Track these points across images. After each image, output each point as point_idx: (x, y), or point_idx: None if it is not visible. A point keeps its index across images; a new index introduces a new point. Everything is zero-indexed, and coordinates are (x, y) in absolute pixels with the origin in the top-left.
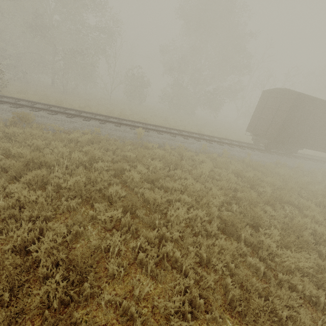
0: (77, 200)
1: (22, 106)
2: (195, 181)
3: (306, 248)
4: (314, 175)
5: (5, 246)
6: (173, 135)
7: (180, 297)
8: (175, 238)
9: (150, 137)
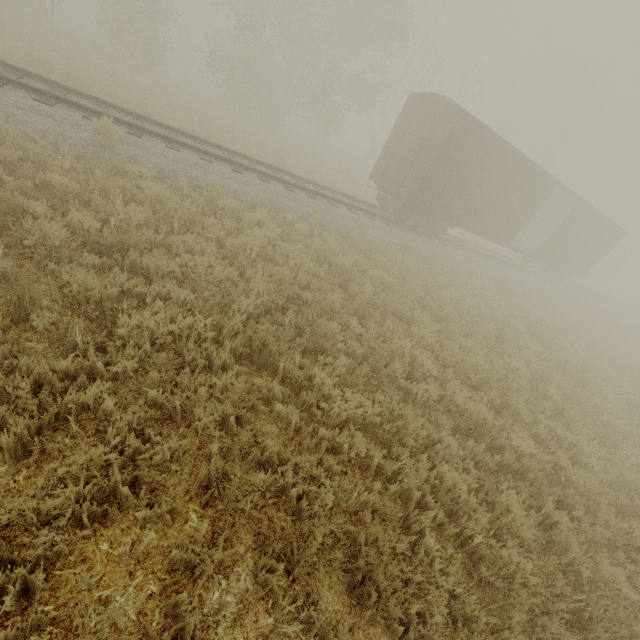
0: None
1: None
2: (225, 261)
3: (388, 386)
4: (457, 274)
5: None
6: (208, 157)
7: (78, 488)
8: (123, 373)
9: (140, 151)
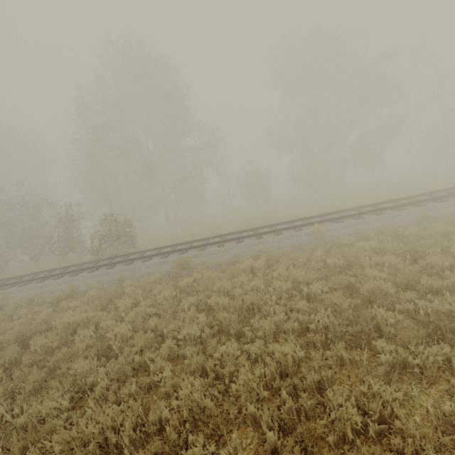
0: (342, 344)
1: (170, 253)
2: None
3: None
4: None
5: (329, 437)
6: (358, 216)
7: None
8: None
9: (329, 232)
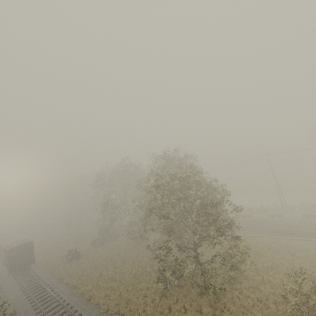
0: None
1: None
2: None
3: None
4: None
5: None
6: None
7: None
8: None
9: None
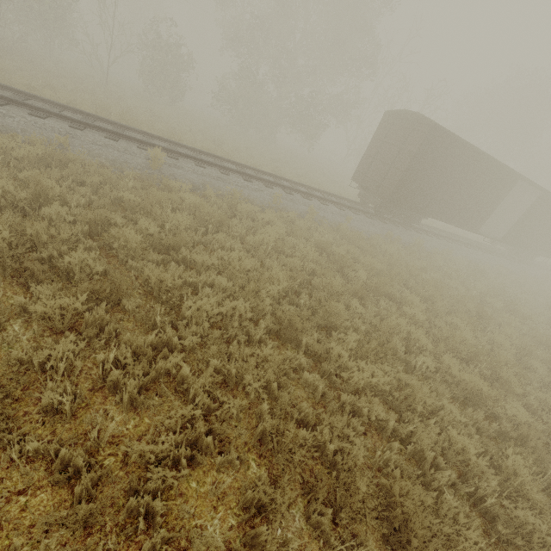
0: None
1: None
2: (248, 254)
3: (391, 359)
4: (433, 258)
5: None
6: (226, 171)
7: (175, 436)
8: (190, 345)
9: (178, 170)
